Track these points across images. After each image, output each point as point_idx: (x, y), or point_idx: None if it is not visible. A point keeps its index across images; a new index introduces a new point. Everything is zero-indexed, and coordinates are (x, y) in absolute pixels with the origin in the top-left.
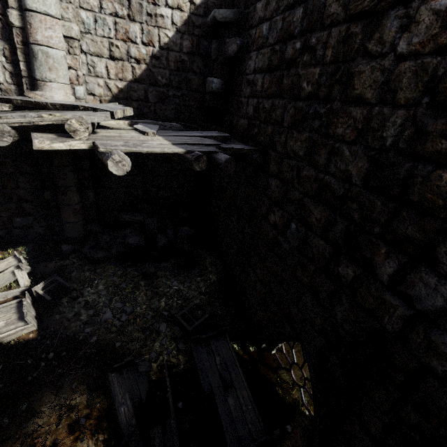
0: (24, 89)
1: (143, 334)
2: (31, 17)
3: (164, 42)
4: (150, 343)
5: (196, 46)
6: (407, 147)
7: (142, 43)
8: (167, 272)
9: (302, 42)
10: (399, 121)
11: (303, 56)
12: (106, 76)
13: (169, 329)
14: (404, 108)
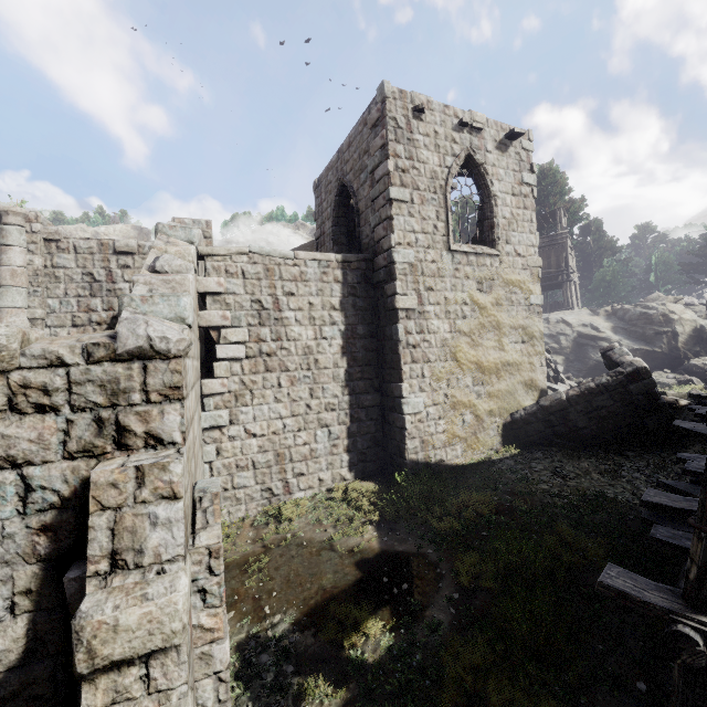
0: None
1: None
2: (0, 312)
3: None
4: None
5: None
6: None
7: (103, 310)
8: None
9: None
10: None
11: None
12: None
13: None
14: None
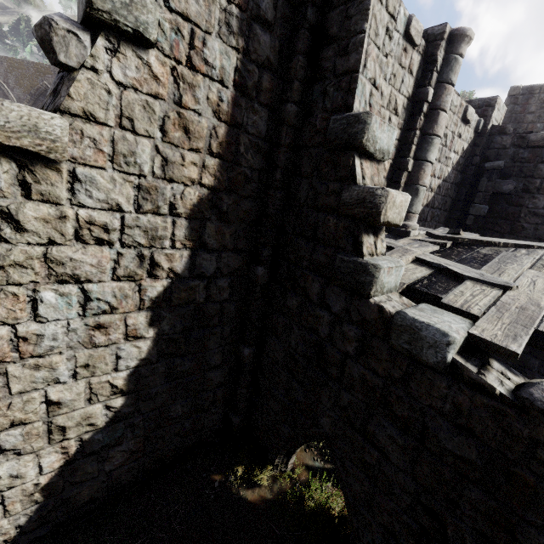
0: None
1: None
2: (426, 166)
3: (445, 176)
4: None
5: (455, 178)
6: None
7: (437, 177)
8: None
9: None
10: None
11: None
12: None
13: None
14: None
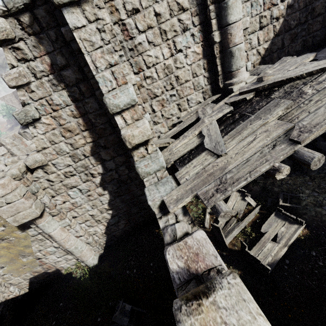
0: (219, 83)
1: None
2: (231, 29)
3: None
4: None
5: None
6: None
7: (280, 2)
8: None
9: None
10: None
11: None
12: (257, 45)
13: None
14: None
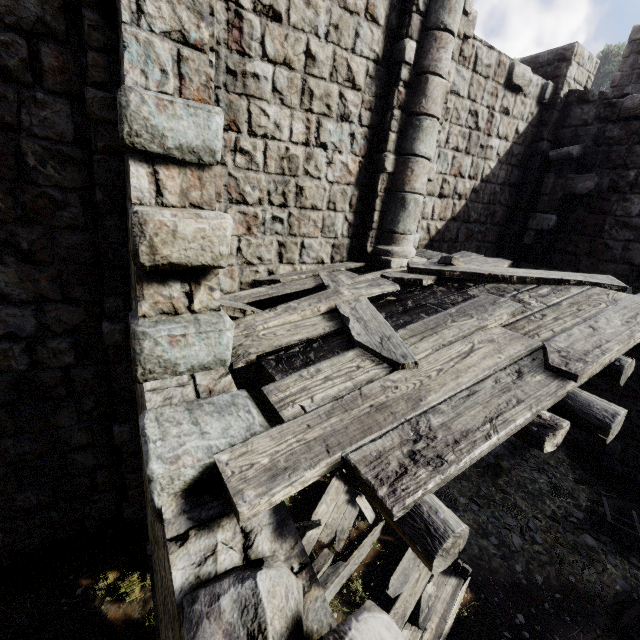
0: (368, 243)
1: (580, 557)
2: (415, 163)
3: (486, 174)
4: (600, 566)
5: (508, 176)
6: None
7: (468, 177)
8: (511, 461)
9: None
10: None
11: None
12: (430, 217)
13: (597, 541)
14: None
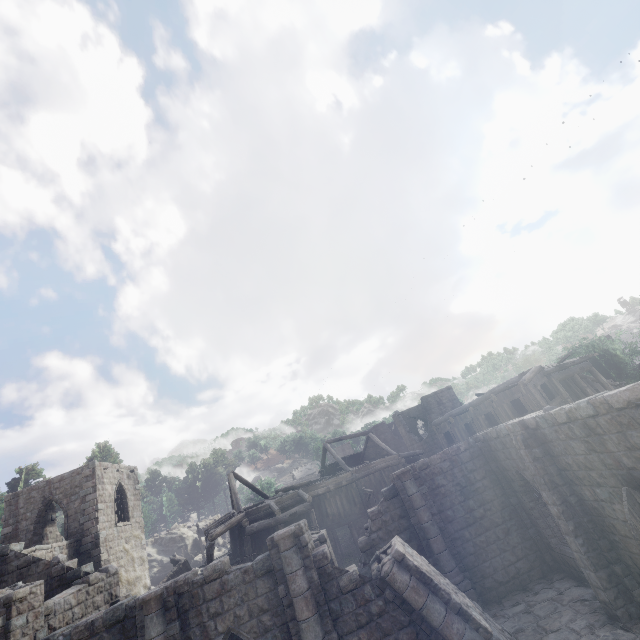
0: None
1: None
2: None
3: None
4: None
5: None
6: (50, 589)
7: None
8: None
9: (0, 580)
10: (46, 585)
11: (3, 584)
12: None
13: None
14: (45, 582)
